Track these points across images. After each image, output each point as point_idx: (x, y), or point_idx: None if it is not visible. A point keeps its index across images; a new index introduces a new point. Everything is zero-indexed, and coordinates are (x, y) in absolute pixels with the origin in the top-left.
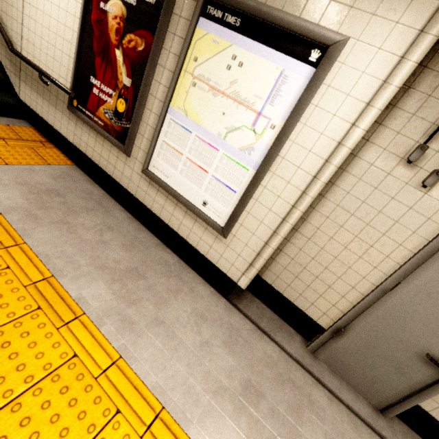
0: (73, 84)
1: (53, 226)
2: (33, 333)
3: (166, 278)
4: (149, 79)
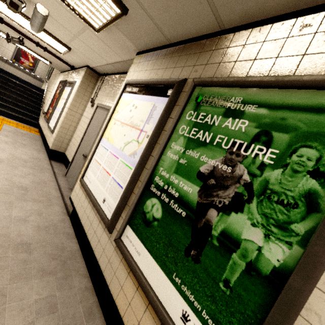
0: (47, 111)
1: (12, 134)
2: None
3: (33, 149)
4: (56, 102)
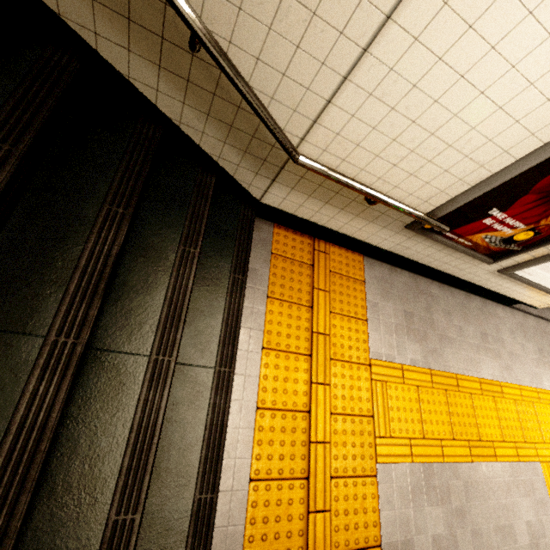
0: (446, 212)
1: (442, 347)
2: (503, 407)
3: (489, 322)
4: None
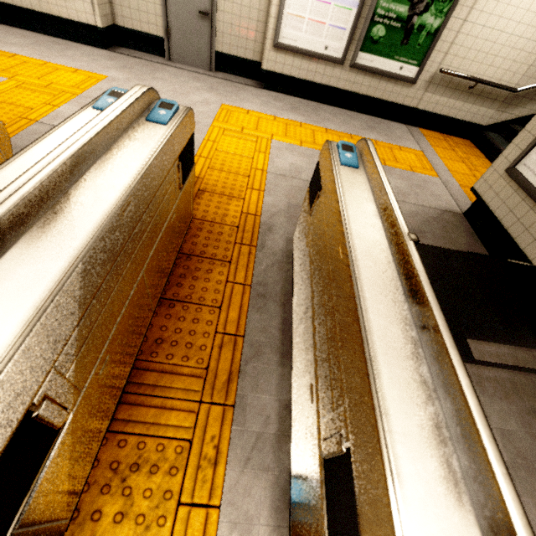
0: None
1: None
2: None
3: (57, 46)
4: None
